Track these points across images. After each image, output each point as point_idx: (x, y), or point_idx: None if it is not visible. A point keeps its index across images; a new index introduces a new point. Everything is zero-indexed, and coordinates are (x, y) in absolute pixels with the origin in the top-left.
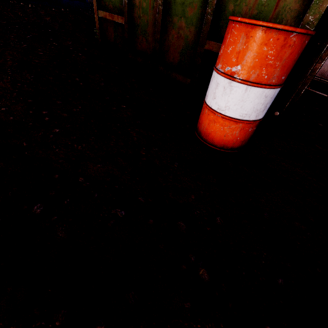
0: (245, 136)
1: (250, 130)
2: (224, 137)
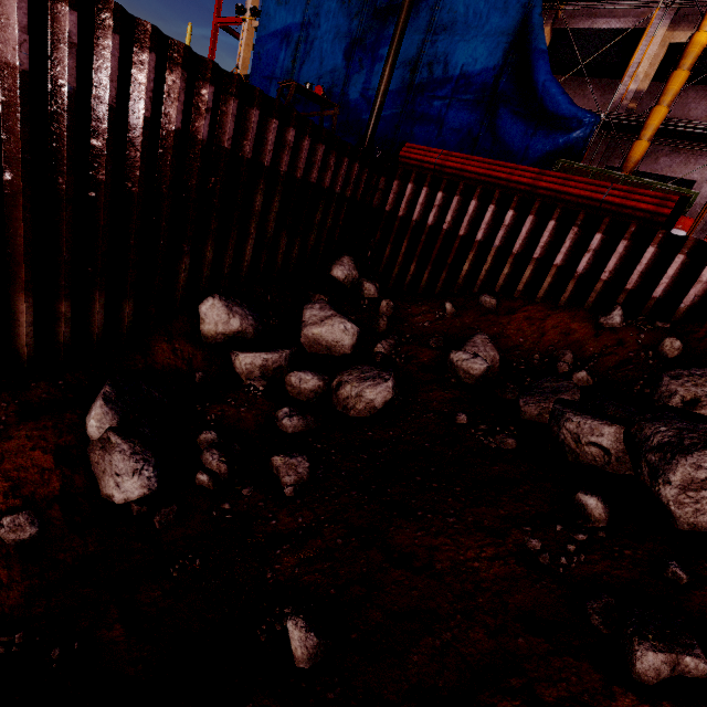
0: None
1: None
2: None
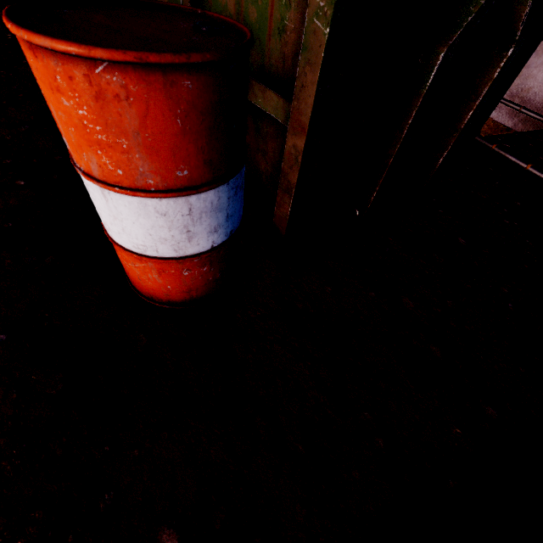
0: (185, 283)
1: (188, 273)
2: (140, 280)
